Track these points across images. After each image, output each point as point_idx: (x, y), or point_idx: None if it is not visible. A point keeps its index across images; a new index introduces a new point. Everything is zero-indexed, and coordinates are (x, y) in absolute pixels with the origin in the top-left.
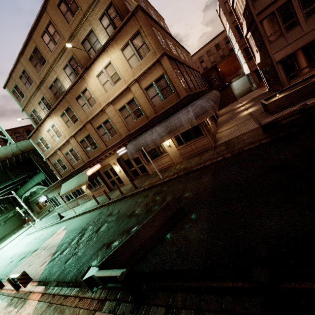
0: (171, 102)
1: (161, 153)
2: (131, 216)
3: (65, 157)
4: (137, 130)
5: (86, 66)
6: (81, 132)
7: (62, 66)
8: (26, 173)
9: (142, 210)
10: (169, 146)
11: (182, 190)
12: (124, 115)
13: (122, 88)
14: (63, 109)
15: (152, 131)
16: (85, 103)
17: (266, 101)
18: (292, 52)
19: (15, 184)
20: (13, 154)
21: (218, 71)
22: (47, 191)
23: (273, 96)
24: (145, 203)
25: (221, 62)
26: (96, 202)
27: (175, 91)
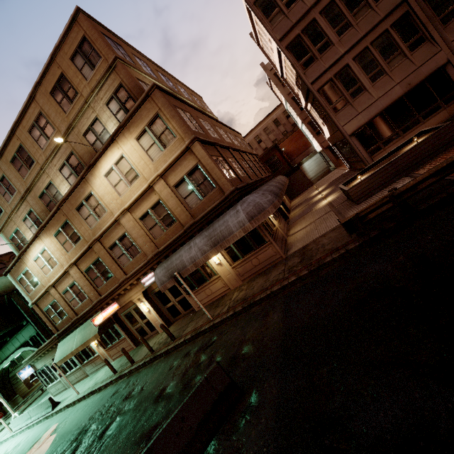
0: (212, 200)
1: (209, 275)
2: (158, 400)
3: (63, 297)
4: (168, 245)
5: (89, 163)
6: (87, 256)
7: (57, 166)
8: (3, 330)
9: (177, 385)
10: (219, 265)
11: (239, 341)
12: (148, 225)
13: (142, 188)
14: (58, 224)
15: (190, 244)
16: (91, 213)
17: (346, 185)
18: (366, 122)
19: None
20: None
21: (281, 151)
22: (33, 357)
23: (355, 178)
24: (184, 370)
25: (284, 140)
26: (110, 370)
27: (217, 185)
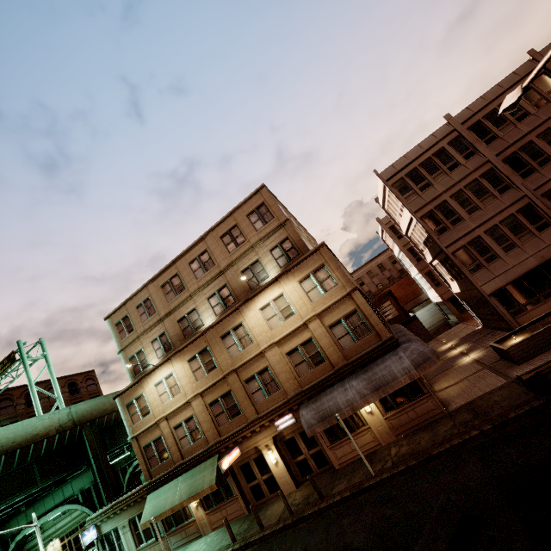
0: (368, 344)
1: (356, 425)
2: None
3: (173, 433)
4: (314, 385)
5: (247, 297)
6: (217, 387)
7: (207, 295)
8: (62, 472)
9: (368, 538)
10: (370, 413)
11: (435, 492)
12: (294, 361)
13: (296, 324)
14: (196, 350)
15: (344, 386)
16: (235, 342)
17: (497, 344)
18: (504, 284)
19: (25, 500)
20: (58, 428)
21: (396, 298)
22: (105, 513)
23: (506, 337)
24: (366, 524)
25: (390, 285)
26: (230, 535)
27: (373, 330)
